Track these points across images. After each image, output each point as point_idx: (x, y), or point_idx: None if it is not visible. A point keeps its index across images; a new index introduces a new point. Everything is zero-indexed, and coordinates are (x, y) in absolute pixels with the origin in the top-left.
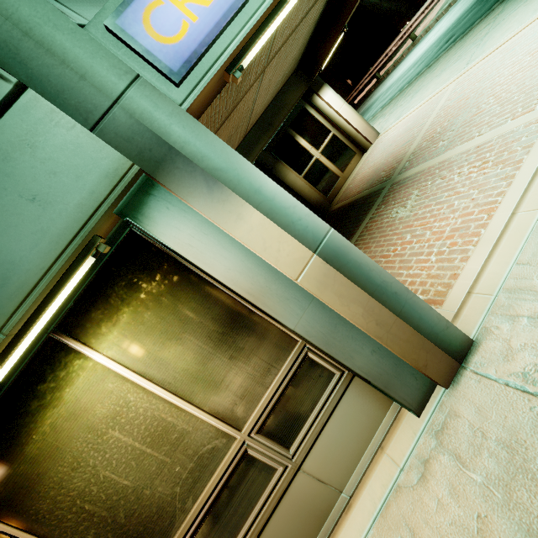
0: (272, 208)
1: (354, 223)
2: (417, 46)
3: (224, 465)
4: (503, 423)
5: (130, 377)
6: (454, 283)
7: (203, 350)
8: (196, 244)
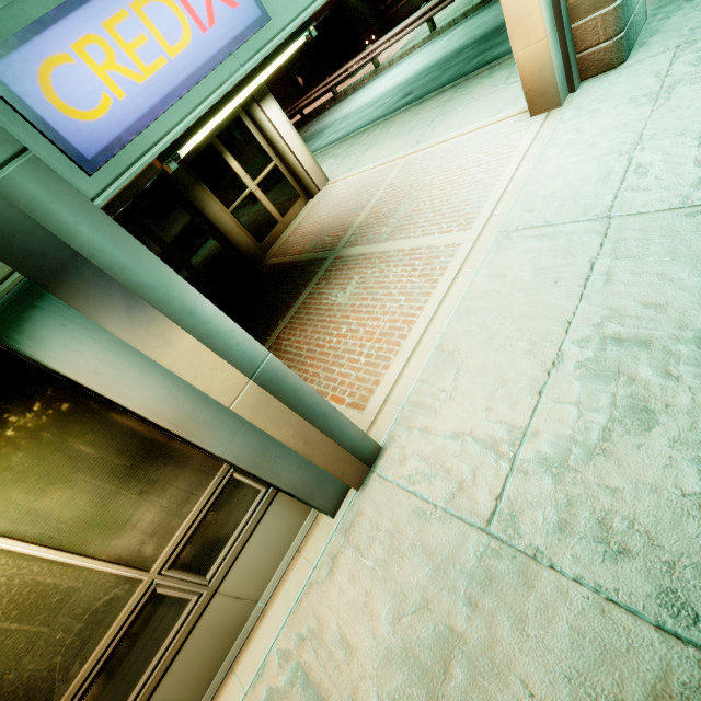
0: (208, 333)
1: (291, 293)
2: (379, 78)
3: (125, 613)
4: (392, 517)
5: None
6: (376, 390)
7: (102, 489)
8: (104, 370)
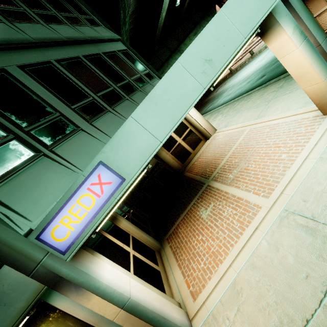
0: (104, 294)
1: (188, 199)
2: (252, 61)
3: None
4: None
5: None
6: (202, 291)
7: None
8: (71, 306)
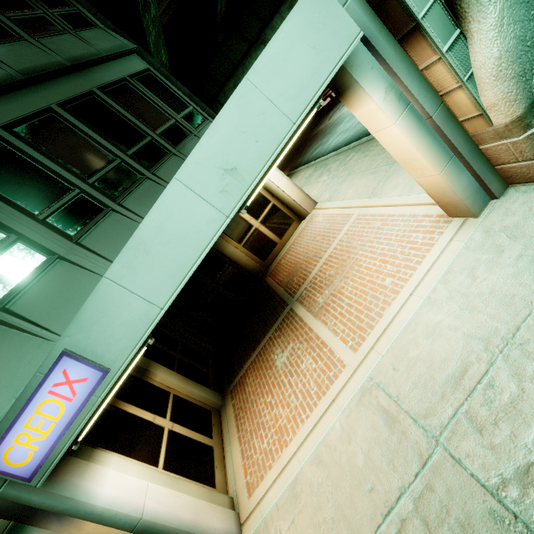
0: (102, 519)
1: (264, 327)
2: None
3: None
4: None
5: None
6: (259, 485)
7: None
8: None
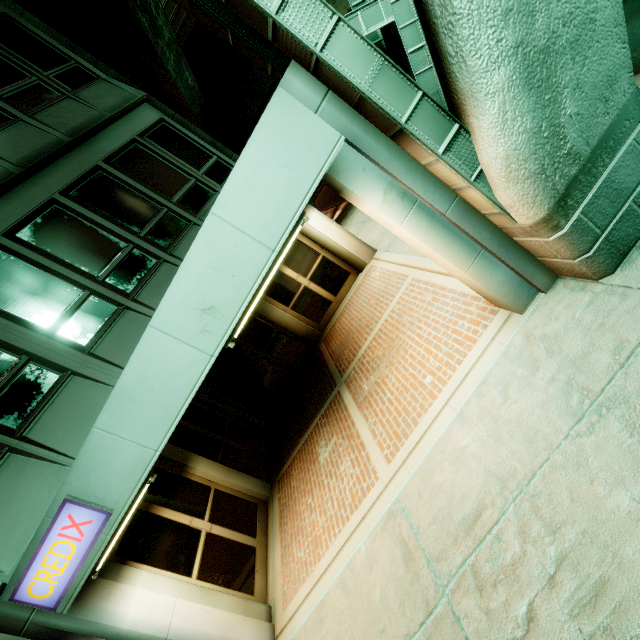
0: (128, 639)
1: (313, 409)
2: None
3: None
4: None
5: None
6: (293, 598)
7: None
8: None
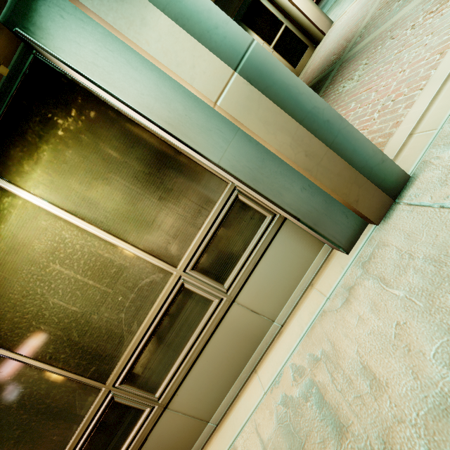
0: (182, 12)
1: None
2: None
3: (163, 296)
4: (434, 241)
5: (62, 215)
6: (395, 131)
7: (130, 190)
8: (101, 63)
